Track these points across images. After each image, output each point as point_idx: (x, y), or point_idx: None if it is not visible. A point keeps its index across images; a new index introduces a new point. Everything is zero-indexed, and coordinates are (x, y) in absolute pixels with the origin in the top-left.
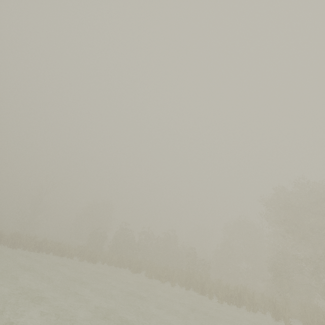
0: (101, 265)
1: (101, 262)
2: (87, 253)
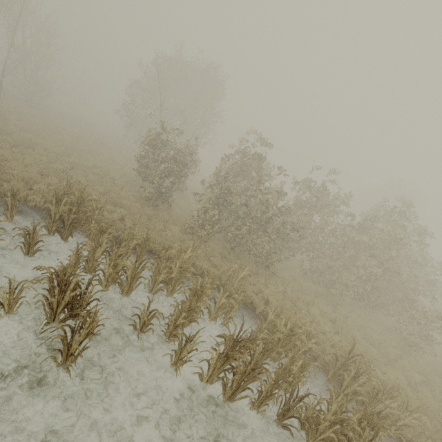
0: (133, 334)
1: (130, 324)
2: (92, 225)
